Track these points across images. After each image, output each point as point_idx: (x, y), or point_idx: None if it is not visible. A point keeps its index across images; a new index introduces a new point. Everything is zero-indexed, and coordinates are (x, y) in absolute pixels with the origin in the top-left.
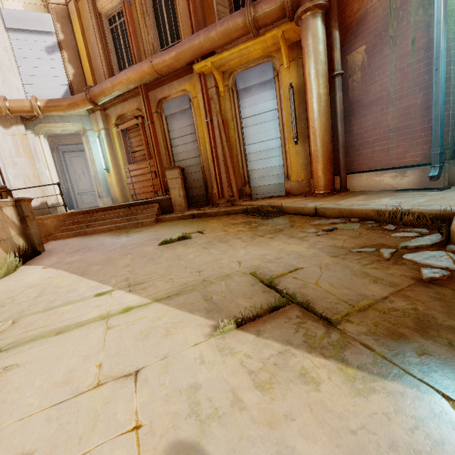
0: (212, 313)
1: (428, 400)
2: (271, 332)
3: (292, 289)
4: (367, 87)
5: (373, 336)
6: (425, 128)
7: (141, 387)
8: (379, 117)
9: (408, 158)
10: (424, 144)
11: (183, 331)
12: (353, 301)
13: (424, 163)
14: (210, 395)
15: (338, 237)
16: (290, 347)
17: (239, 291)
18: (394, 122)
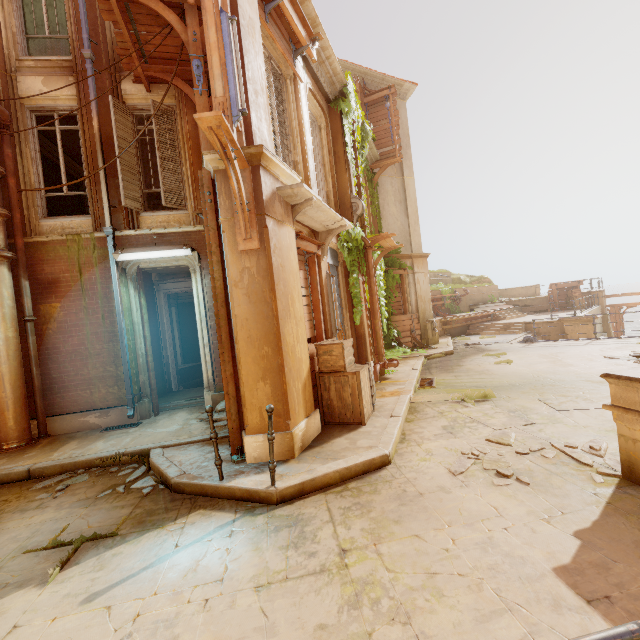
0: (26, 584)
1: (156, 531)
2: (85, 558)
3: (76, 538)
4: (66, 338)
5: (134, 528)
6: (120, 379)
7: (31, 622)
8: (80, 365)
9: (110, 401)
10: (120, 391)
11: (17, 602)
12: (118, 522)
13: (122, 404)
14: (79, 589)
15: (77, 491)
16: (101, 554)
17: (30, 565)
18: (95, 372)
